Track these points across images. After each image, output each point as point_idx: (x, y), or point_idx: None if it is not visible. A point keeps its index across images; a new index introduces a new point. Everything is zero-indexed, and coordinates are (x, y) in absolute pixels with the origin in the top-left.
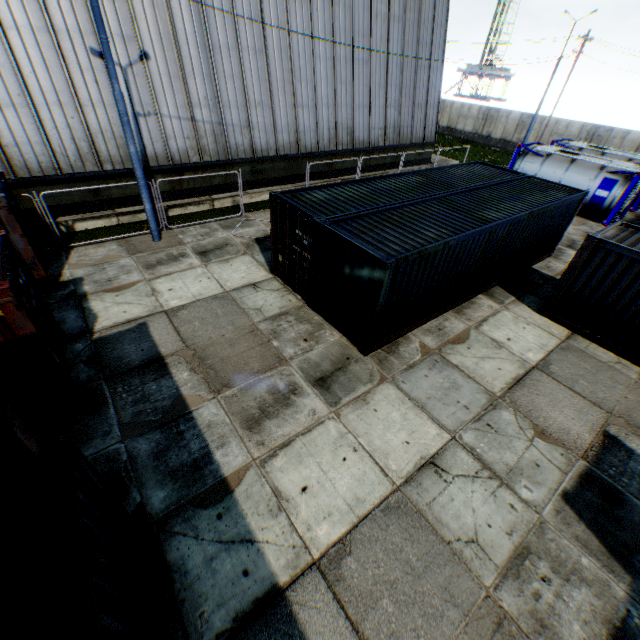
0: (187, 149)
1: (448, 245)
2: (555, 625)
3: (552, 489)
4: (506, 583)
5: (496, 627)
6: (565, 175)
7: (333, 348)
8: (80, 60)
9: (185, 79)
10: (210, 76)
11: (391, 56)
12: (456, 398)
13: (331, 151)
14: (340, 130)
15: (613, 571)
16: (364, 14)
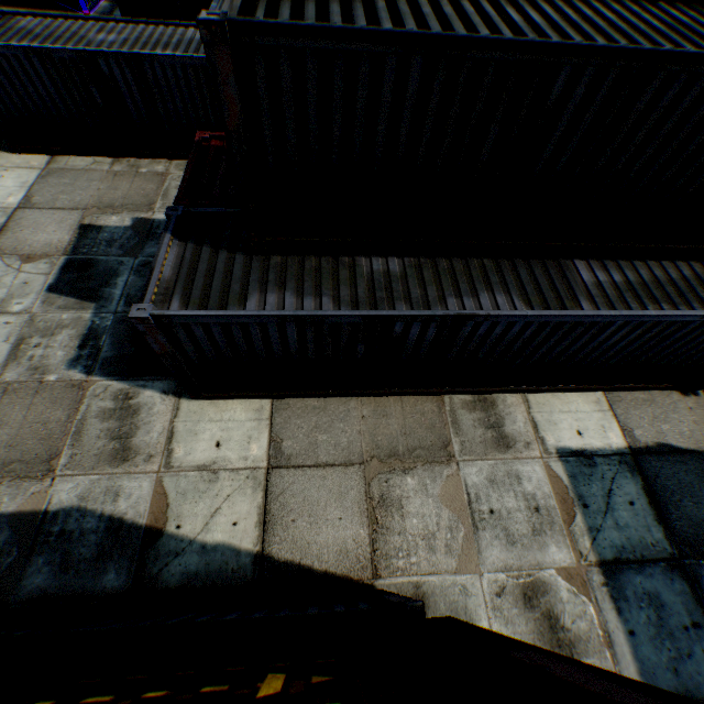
0: None
1: None
2: (47, 363)
3: (41, 291)
4: (10, 368)
5: (5, 395)
6: None
7: None
8: None
9: None
10: None
11: None
12: None
13: None
14: None
15: (86, 308)
16: None
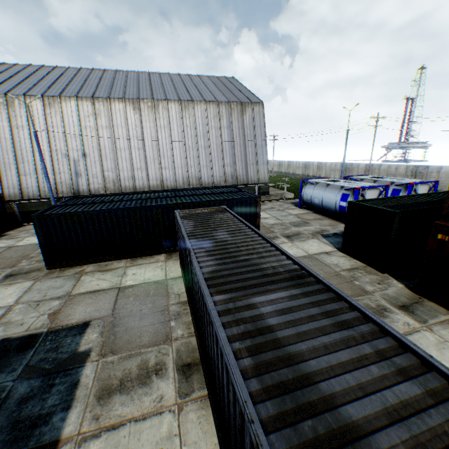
0: (99, 188)
1: (89, 213)
2: None
3: (6, 335)
4: None
5: None
6: (324, 194)
7: (42, 265)
8: (59, 158)
9: (102, 161)
10: (114, 159)
11: (224, 143)
12: (50, 291)
13: (184, 188)
14: (191, 178)
15: None
16: (203, 128)
